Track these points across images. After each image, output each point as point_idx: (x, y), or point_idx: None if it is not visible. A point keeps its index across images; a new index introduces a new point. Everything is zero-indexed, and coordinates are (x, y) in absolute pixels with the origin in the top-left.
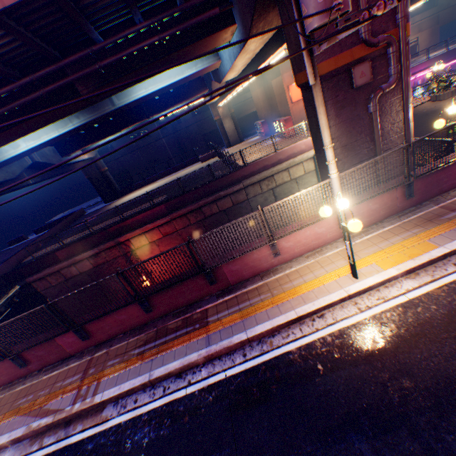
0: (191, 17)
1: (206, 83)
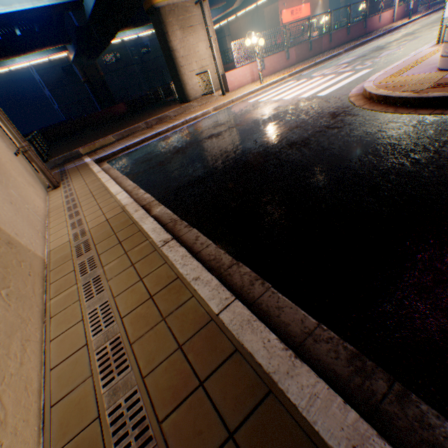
0: None
1: None
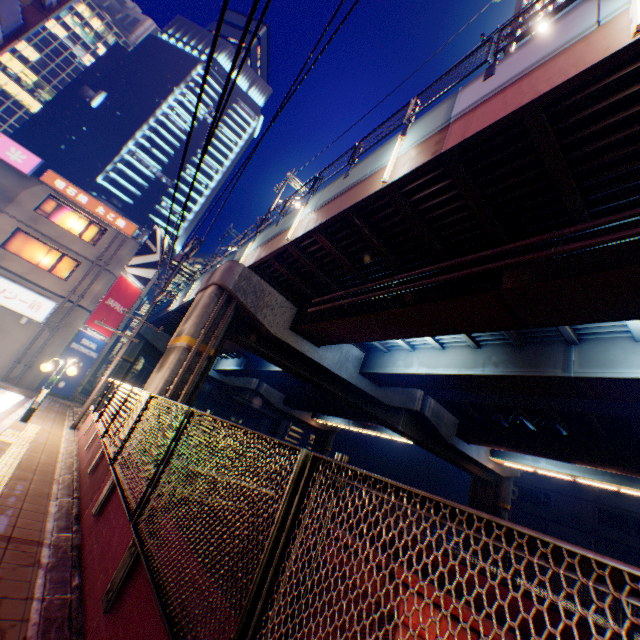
0: None
1: None
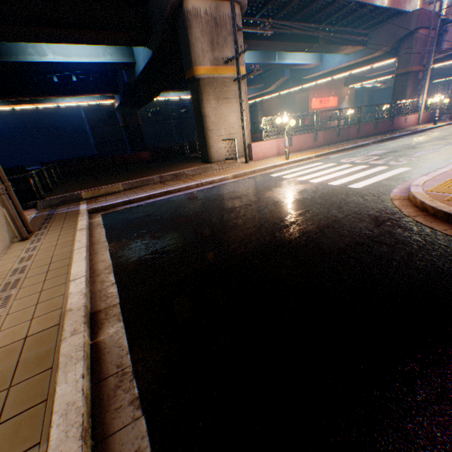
0: (357, 37)
1: (266, 80)
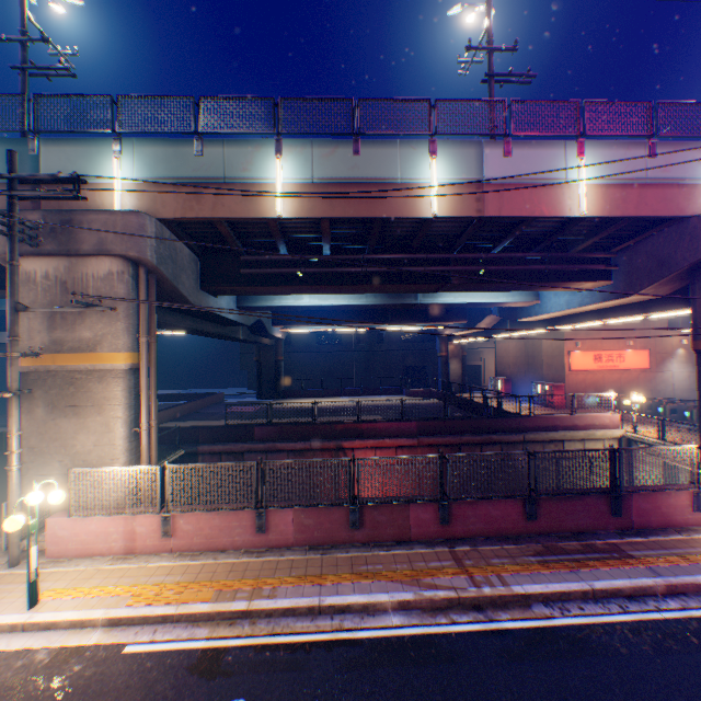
0: (573, 263)
1: (470, 314)
